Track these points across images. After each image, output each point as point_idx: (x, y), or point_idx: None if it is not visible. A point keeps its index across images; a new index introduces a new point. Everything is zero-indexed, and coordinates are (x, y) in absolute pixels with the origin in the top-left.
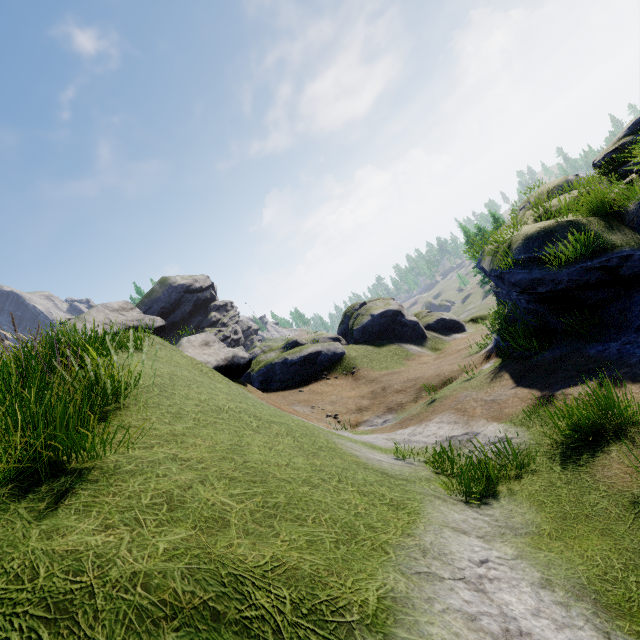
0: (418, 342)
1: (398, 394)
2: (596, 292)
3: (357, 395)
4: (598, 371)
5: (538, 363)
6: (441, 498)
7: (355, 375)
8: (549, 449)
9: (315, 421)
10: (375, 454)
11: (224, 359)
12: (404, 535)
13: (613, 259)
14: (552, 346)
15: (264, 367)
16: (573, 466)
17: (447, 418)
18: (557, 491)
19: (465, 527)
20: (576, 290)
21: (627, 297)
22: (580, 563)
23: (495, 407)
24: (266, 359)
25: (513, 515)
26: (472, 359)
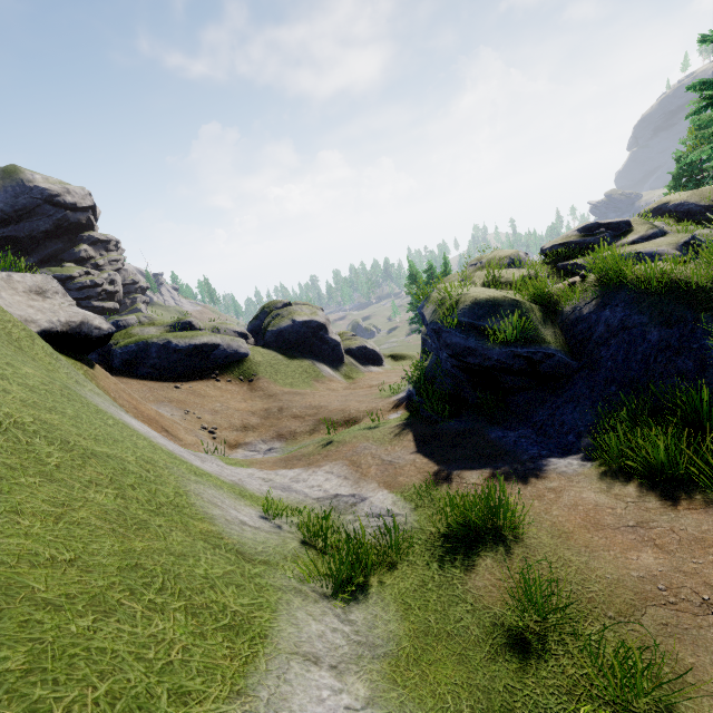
0: (334, 364)
1: (295, 420)
2: (514, 378)
3: (248, 409)
4: (493, 459)
5: (443, 431)
6: (303, 592)
7: (253, 384)
8: (431, 539)
9: (183, 432)
10: (241, 509)
11: (65, 323)
12: (231, 696)
13: (539, 353)
14: (459, 416)
15: (135, 344)
16: (449, 566)
17: (339, 469)
18: (427, 594)
19: (320, 648)
20: (499, 371)
21: (535, 391)
22: (431, 707)
23: (391, 471)
24: (141, 334)
25: (377, 624)
26: (382, 403)
